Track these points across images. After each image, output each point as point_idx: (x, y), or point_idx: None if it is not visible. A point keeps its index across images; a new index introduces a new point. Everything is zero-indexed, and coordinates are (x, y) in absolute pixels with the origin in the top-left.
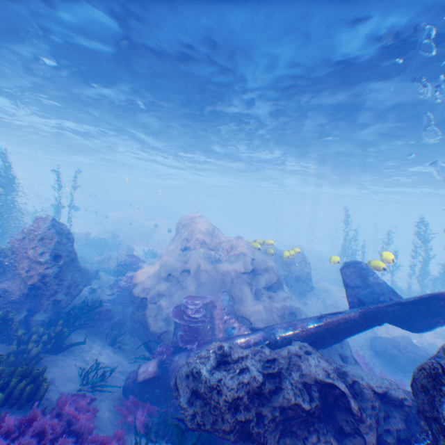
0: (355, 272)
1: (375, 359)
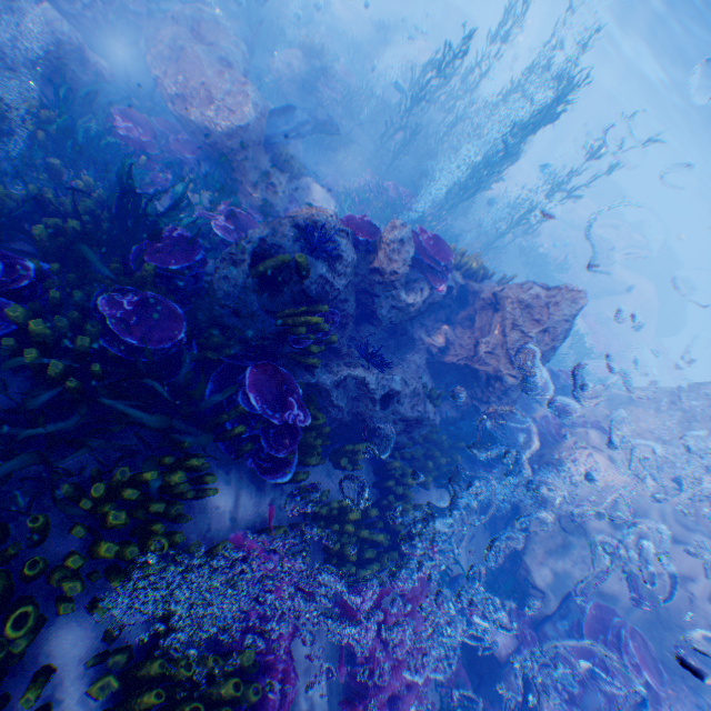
0: None
1: None
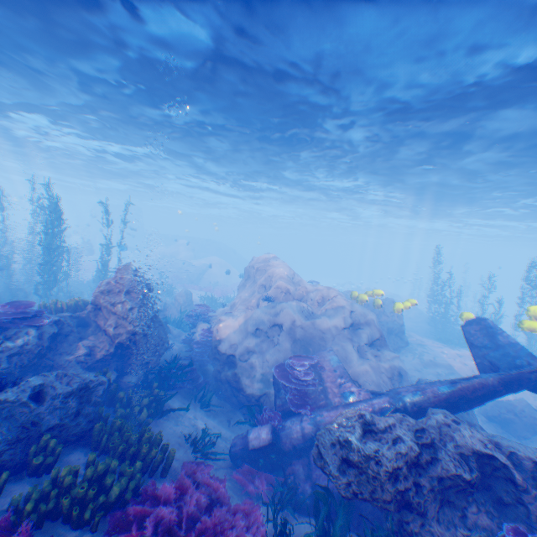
0: (481, 331)
1: (485, 423)
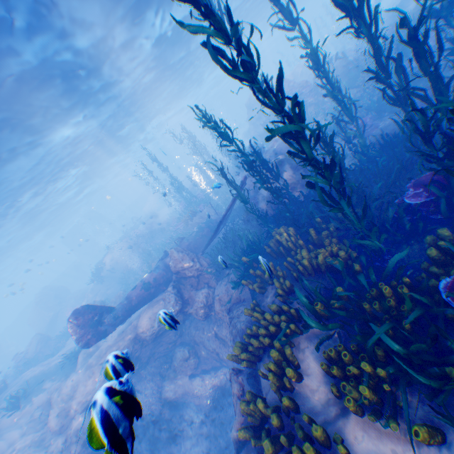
0: None
1: None
